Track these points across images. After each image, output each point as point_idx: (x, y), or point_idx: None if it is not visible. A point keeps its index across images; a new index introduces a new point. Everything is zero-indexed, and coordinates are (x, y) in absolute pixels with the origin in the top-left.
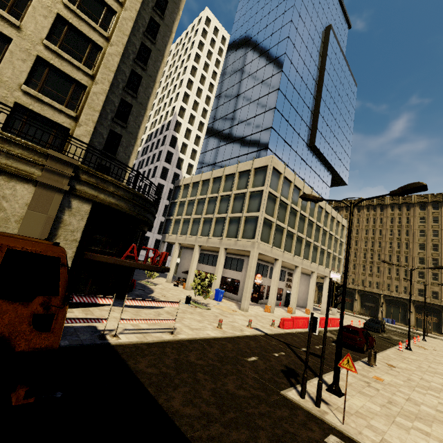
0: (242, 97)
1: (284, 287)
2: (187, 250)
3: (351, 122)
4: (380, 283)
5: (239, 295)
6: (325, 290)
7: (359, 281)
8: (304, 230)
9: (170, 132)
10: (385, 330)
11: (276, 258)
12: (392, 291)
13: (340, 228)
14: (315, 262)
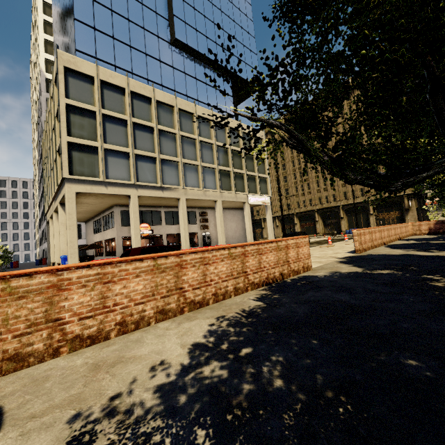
0: (60, 3)
1: (199, 230)
2: (87, 225)
3: (247, 6)
4: (336, 194)
5: (117, 255)
6: (247, 218)
7: (316, 200)
8: (177, 152)
9: (42, 96)
10: (321, 241)
11: (123, 194)
12: (349, 199)
13: (252, 141)
14: (216, 189)
